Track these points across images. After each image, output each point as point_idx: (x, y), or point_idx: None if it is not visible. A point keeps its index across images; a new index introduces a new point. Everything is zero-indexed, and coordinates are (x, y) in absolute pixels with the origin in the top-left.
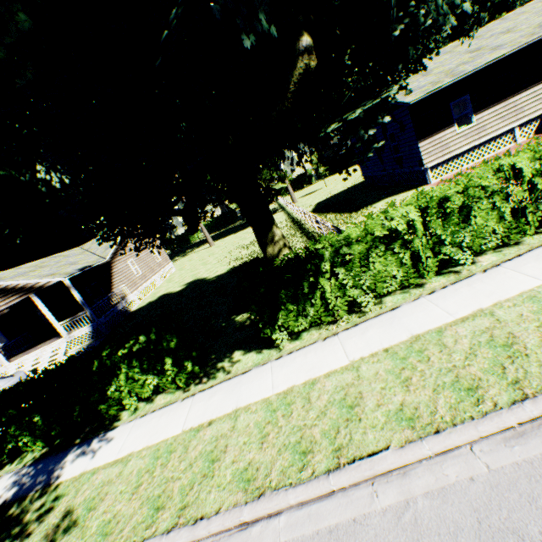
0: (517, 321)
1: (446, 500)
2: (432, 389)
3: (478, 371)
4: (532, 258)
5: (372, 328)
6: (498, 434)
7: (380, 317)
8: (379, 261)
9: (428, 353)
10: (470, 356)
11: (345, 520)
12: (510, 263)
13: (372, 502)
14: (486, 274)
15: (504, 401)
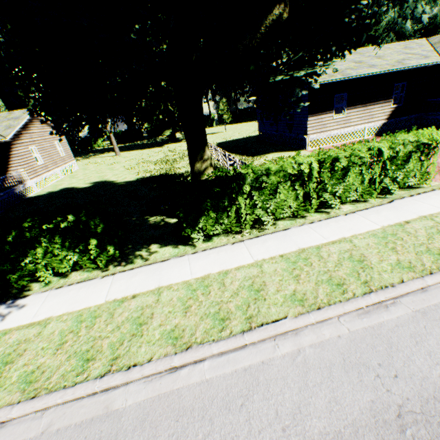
0: (366, 247)
1: (324, 349)
2: (314, 283)
3: (343, 274)
4: (374, 212)
5: (270, 240)
6: (354, 312)
7: (276, 233)
8: (284, 193)
9: (311, 261)
10: (338, 265)
11: (256, 362)
12: (361, 212)
13: (275, 351)
14: (347, 217)
15: (359, 293)
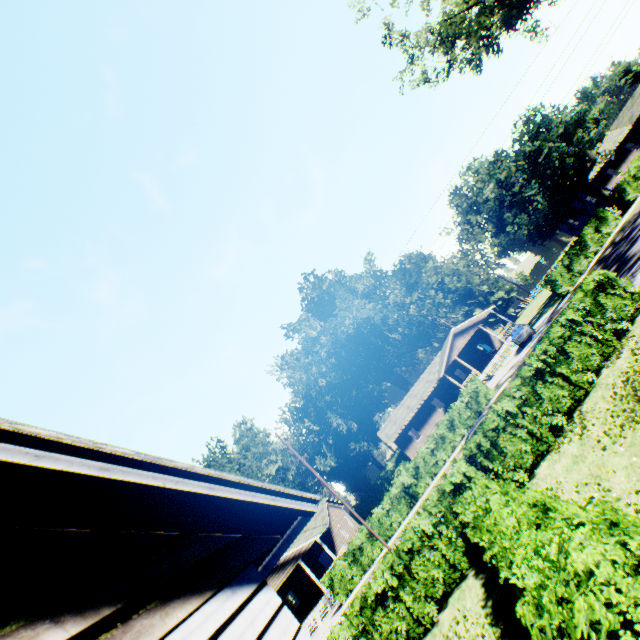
0: None
1: None
2: None
3: None
4: None
5: None
6: None
7: None
8: None
9: None
10: None
11: None
12: None
13: None
14: None
15: None
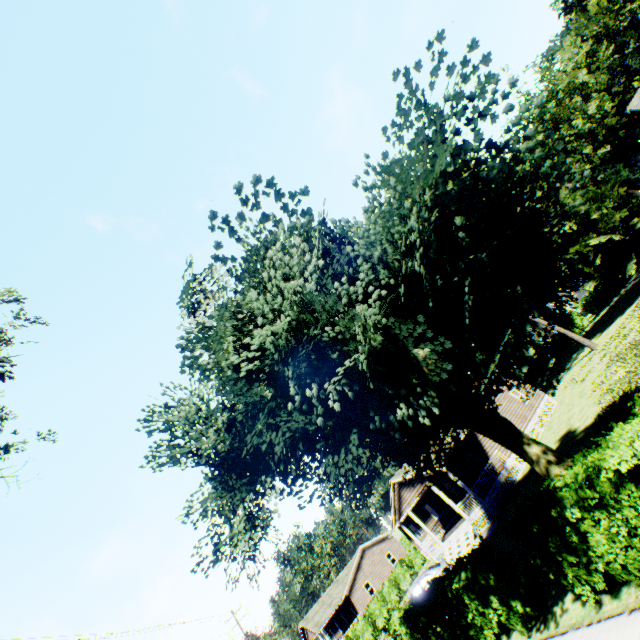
0: None
1: None
2: None
3: None
4: None
5: None
6: None
7: None
8: None
9: None
10: None
11: None
12: None
13: None
14: None
15: None
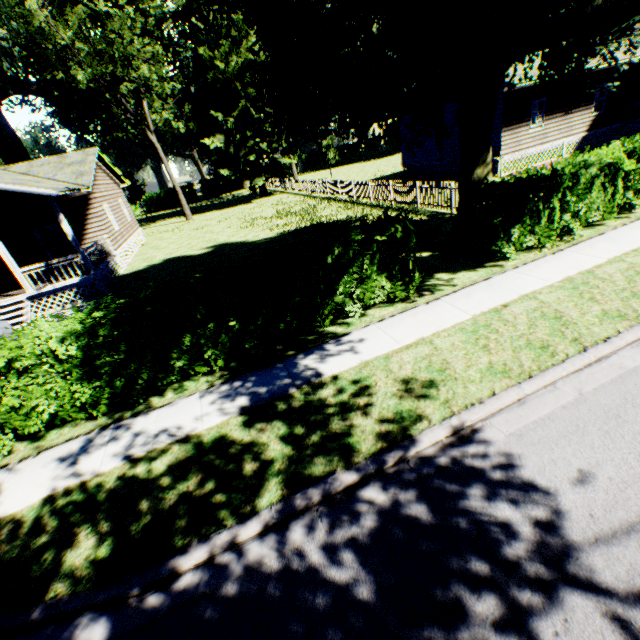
0: None
1: None
2: None
3: None
4: None
5: (596, 244)
6: None
7: (594, 239)
8: (595, 191)
9: None
10: None
11: None
12: None
13: None
14: None
15: None
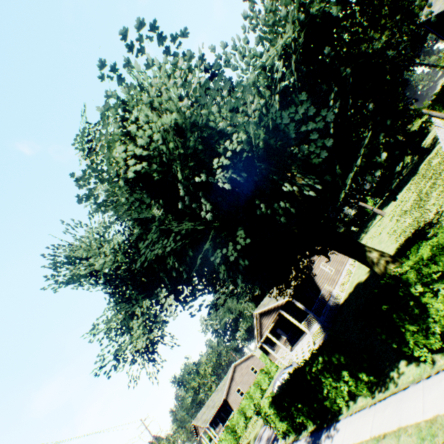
0: None
1: None
2: None
3: None
4: None
5: None
6: None
7: None
8: None
9: None
10: None
11: None
12: None
13: None
14: None
15: None
